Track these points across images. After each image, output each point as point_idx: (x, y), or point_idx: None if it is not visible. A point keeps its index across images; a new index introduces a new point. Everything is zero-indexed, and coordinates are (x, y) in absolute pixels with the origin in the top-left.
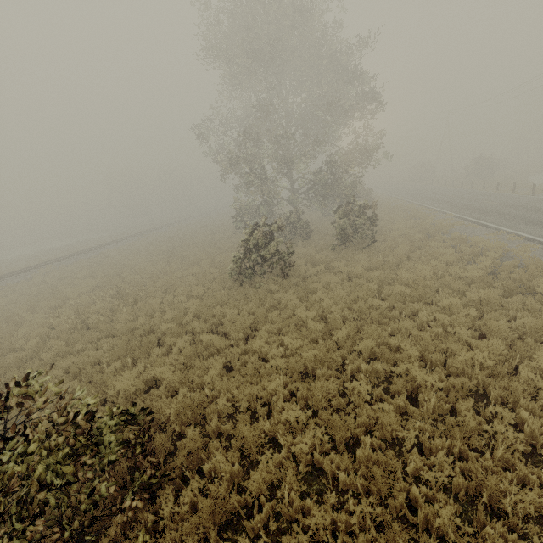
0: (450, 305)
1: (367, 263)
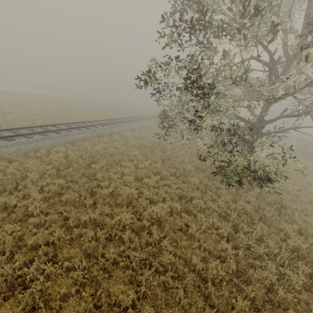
0: None
1: None
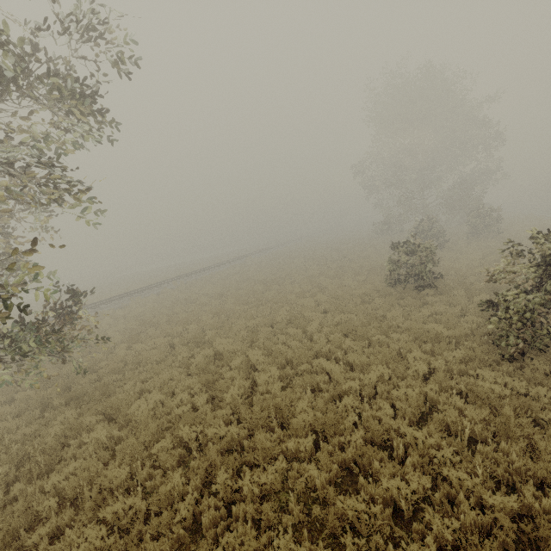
0: None
1: (497, 242)
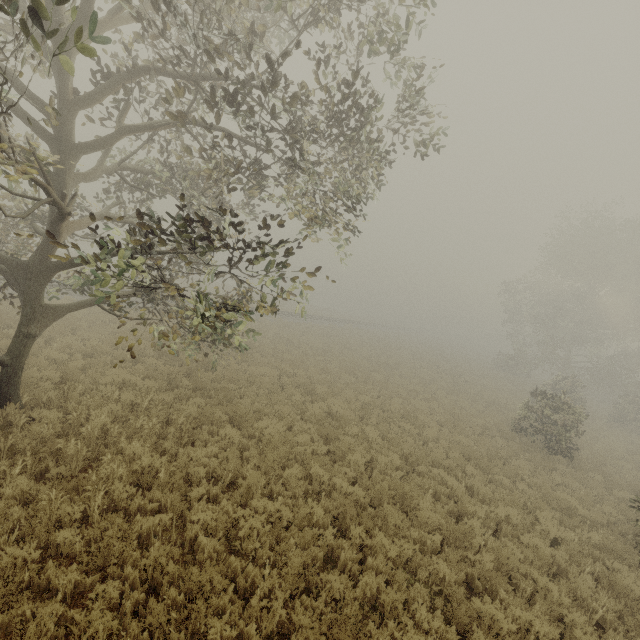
0: None
1: None
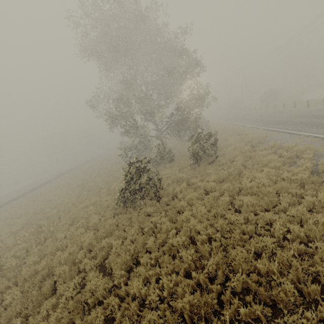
0: (298, 213)
1: (217, 176)
